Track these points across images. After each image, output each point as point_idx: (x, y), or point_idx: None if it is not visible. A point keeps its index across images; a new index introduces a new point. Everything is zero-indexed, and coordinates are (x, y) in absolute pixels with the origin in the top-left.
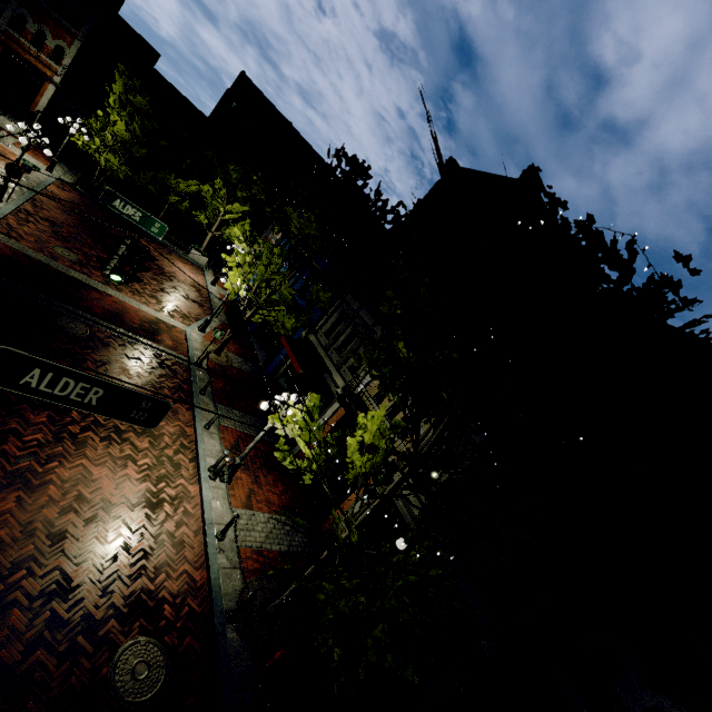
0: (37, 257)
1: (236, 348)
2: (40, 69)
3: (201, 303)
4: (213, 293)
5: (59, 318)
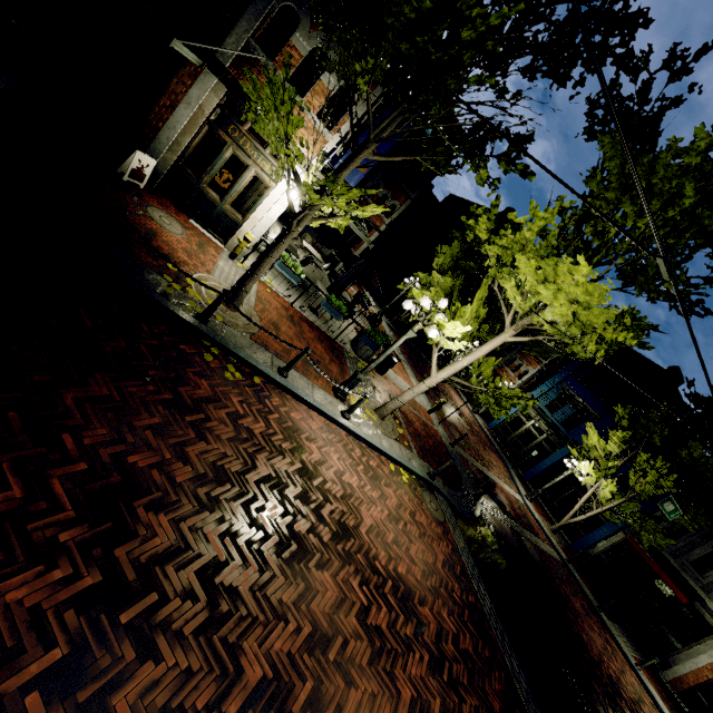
0: (464, 455)
1: (542, 511)
2: (373, 221)
3: (491, 447)
4: (482, 426)
5: (525, 544)
